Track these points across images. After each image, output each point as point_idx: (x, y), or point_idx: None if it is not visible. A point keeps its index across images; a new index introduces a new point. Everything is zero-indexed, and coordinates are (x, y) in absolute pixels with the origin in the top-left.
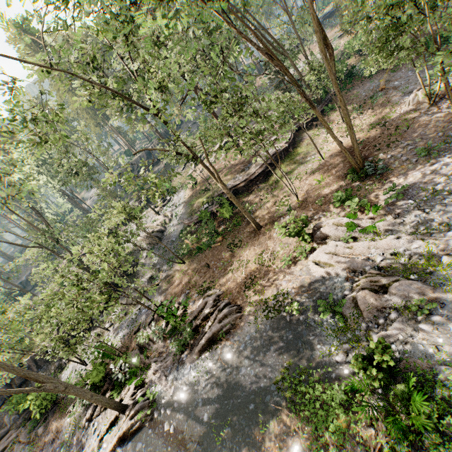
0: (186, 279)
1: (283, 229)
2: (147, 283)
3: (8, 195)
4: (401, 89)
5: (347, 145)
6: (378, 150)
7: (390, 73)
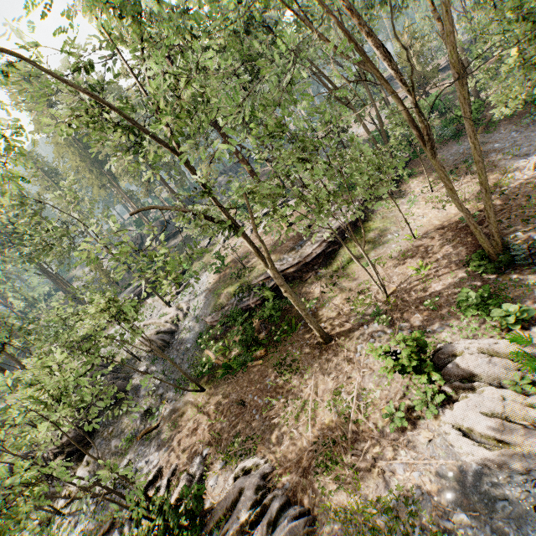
0: (203, 423)
1: (389, 357)
2: (140, 421)
3: None
4: (509, 151)
5: (448, 220)
6: (509, 227)
7: (483, 134)
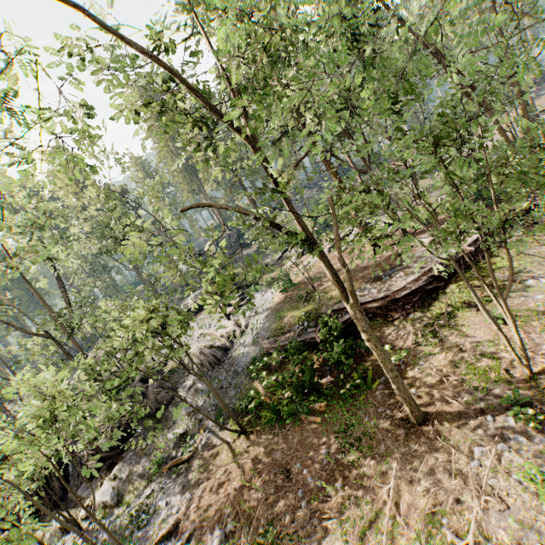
0: (236, 479)
1: None
2: (174, 445)
3: (15, 255)
4: None
5: None
6: None
7: None
